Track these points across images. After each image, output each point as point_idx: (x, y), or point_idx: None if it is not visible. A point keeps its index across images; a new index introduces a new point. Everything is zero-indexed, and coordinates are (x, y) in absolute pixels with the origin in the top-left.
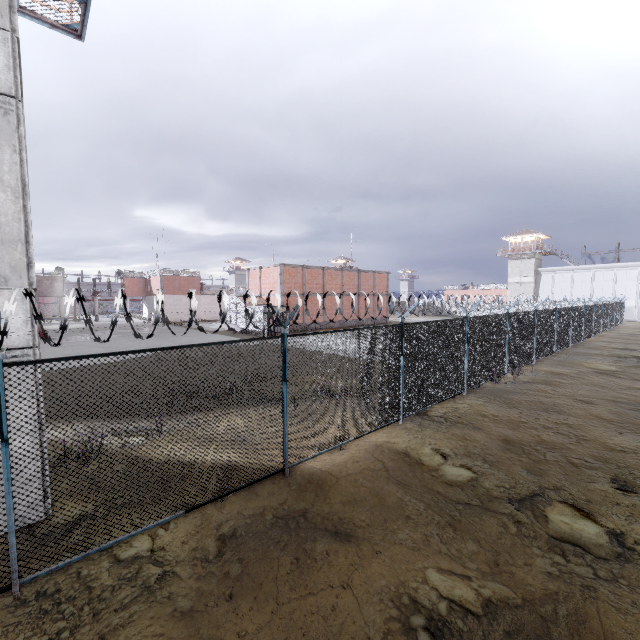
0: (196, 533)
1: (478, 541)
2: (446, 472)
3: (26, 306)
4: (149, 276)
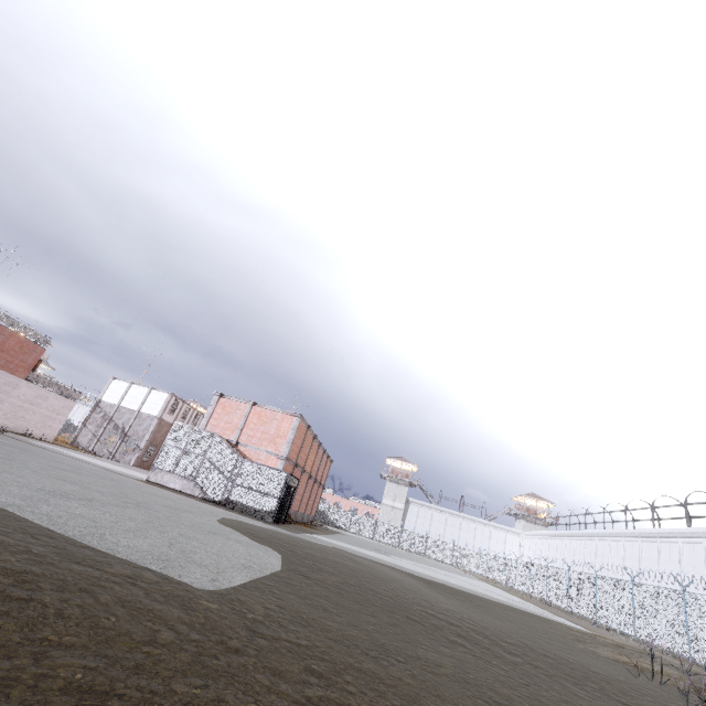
0: None
1: None
2: None
3: None
4: None
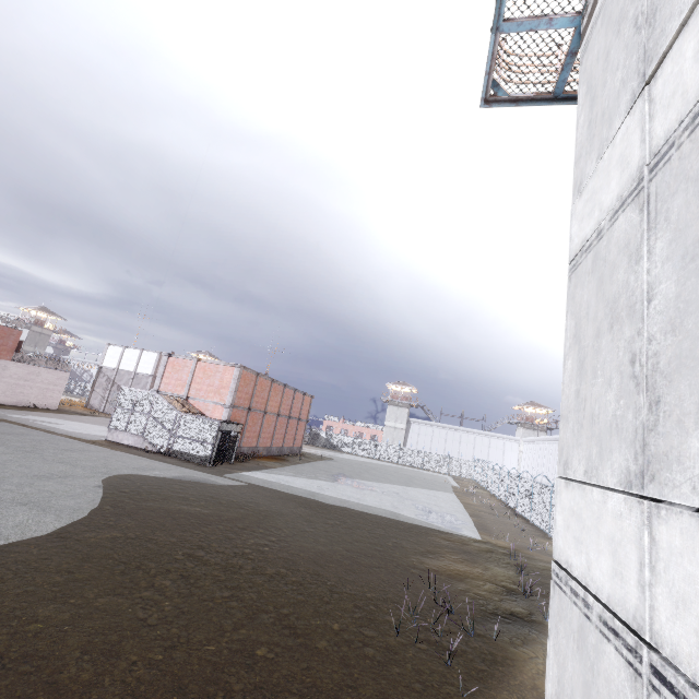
0: None
1: None
2: None
3: None
4: None
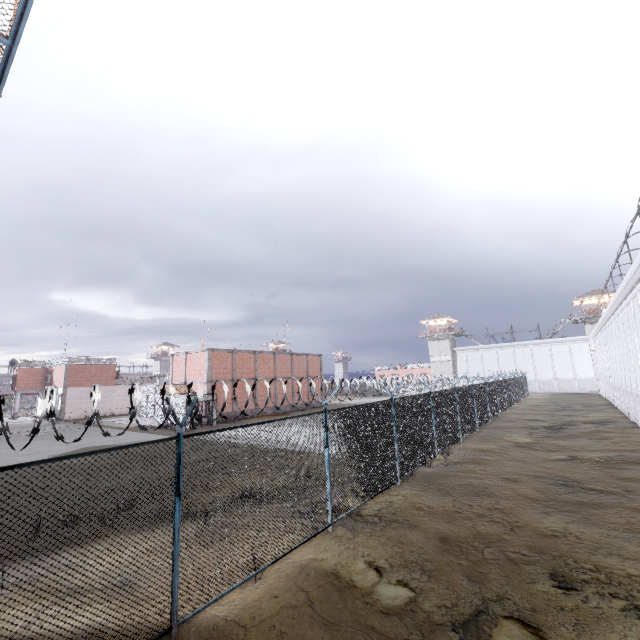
0: None
1: None
2: (381, 594)
3: None
4: (52, 365)
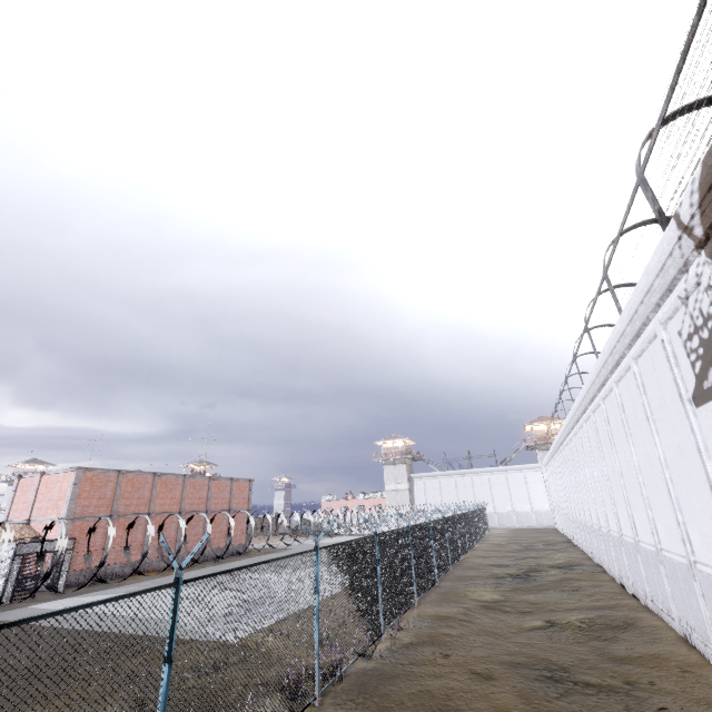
0: None
1: None
2: None
3: None
4: None
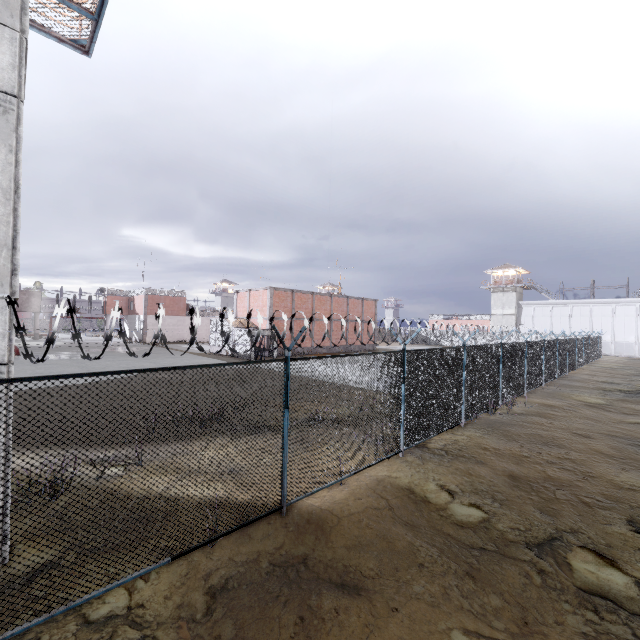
0: (181, 585)
1: (501, 594)
2: (455, 511)
3: (5, 317)
4: (133, 295)
